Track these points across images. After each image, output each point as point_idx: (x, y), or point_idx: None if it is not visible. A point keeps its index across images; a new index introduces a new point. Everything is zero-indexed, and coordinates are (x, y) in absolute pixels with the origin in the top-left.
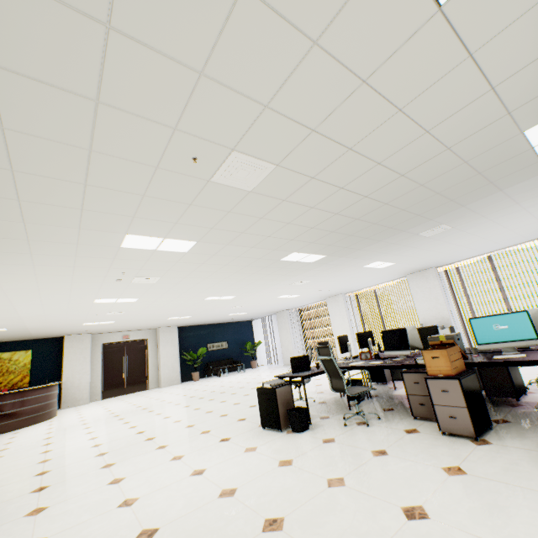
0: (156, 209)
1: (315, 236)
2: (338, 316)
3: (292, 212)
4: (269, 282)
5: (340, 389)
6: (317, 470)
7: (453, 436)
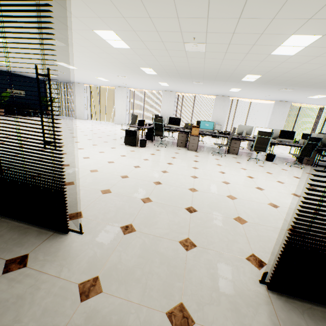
0: (148, 35)
1: (169, 68)
2: (121, 99)
3: (181, 60)
4: (111, 71)
5: (159, 135)
6: (165, 156)
7: (190, 151)
